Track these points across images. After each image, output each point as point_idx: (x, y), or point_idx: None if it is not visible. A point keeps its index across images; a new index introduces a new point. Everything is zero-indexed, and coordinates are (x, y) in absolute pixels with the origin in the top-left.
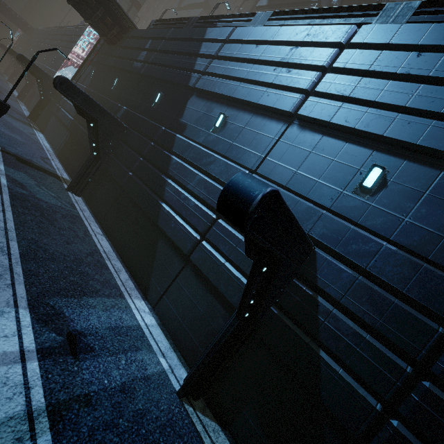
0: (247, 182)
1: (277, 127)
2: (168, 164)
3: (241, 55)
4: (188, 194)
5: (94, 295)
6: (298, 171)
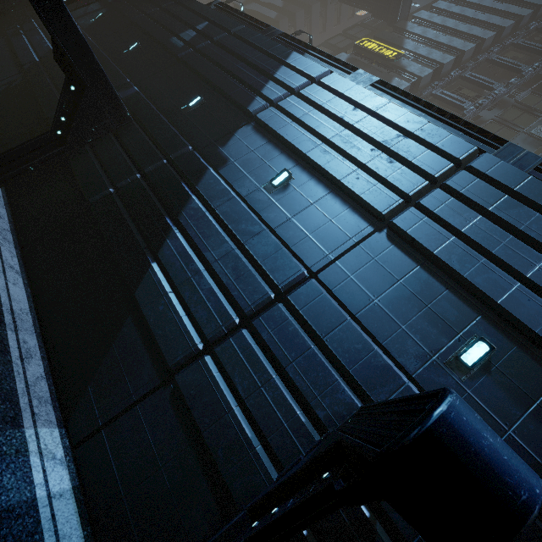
0: (486, 441)
1: (360, 226)
2: (183, 206)
3: (332, 109)
4: (202, 266)
5: None
6: (377, 301)
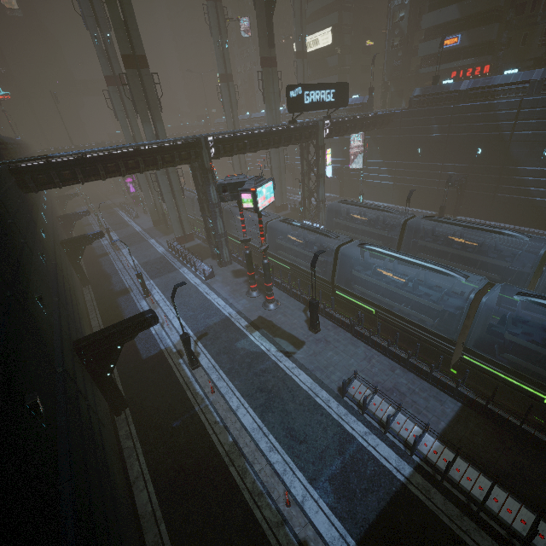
0: None
1: None
2: (523, 182)
3: (540, 117)
4: None
5: (544, 237)
6: None
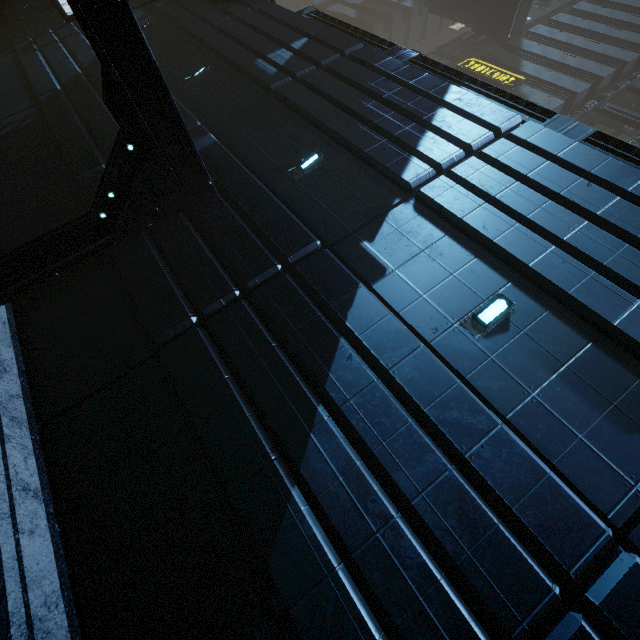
0: None
1: None
2: (330, 361)
3: (550, 184)
4: (391, 503)
5: None
6: None
